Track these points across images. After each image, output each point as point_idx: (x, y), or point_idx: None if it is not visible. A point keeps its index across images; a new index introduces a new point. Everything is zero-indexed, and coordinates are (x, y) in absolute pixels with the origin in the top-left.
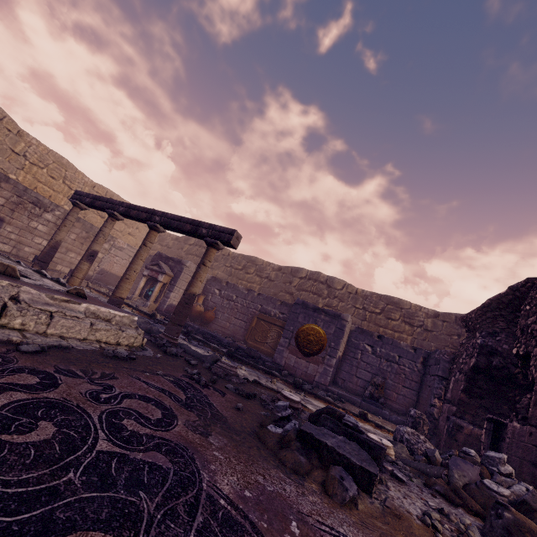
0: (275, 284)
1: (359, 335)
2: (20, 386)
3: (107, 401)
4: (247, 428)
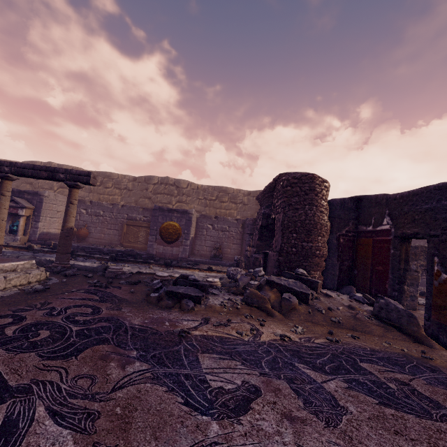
0: (134, 193)
1: (203, 219)
2: (7, 324)
3: (59, 314)
4: (140, 299)
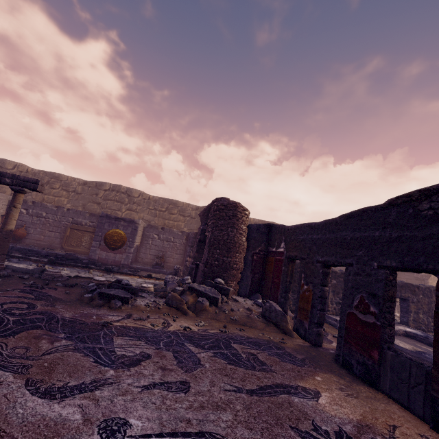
0: (83, 197)
1: (150, 229)
2: None
3: None
4: (74, 299)
